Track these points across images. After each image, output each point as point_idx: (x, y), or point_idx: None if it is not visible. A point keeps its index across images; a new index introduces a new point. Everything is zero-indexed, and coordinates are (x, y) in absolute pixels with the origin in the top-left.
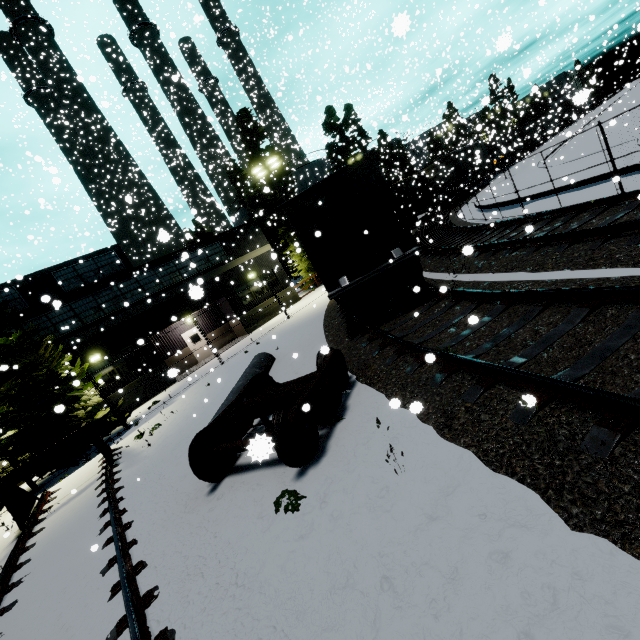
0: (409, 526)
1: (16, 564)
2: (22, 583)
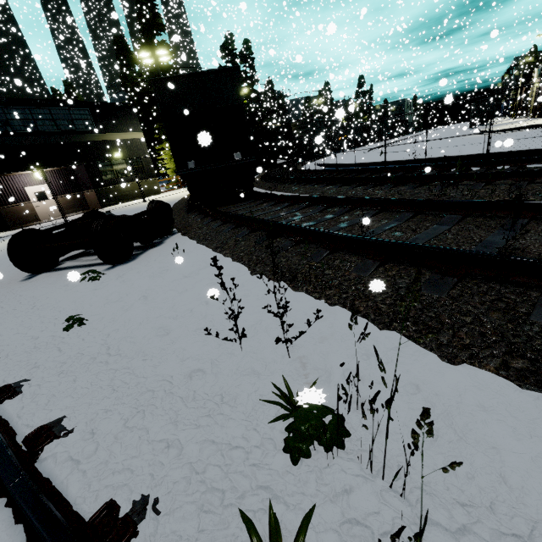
0: (171, 280)
1: None
2: None
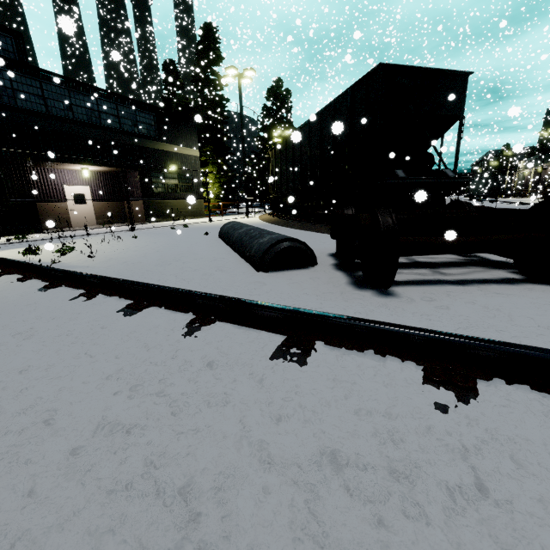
0: None
1: None
2: None
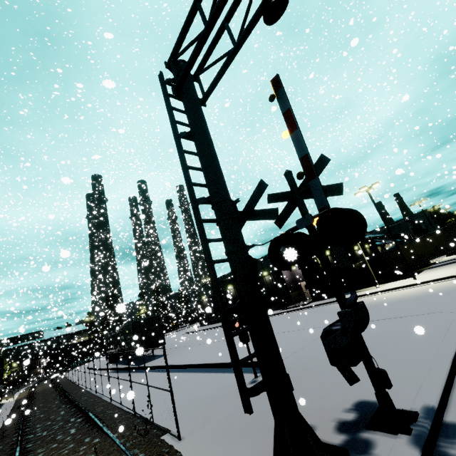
0: None
1: None
2: None
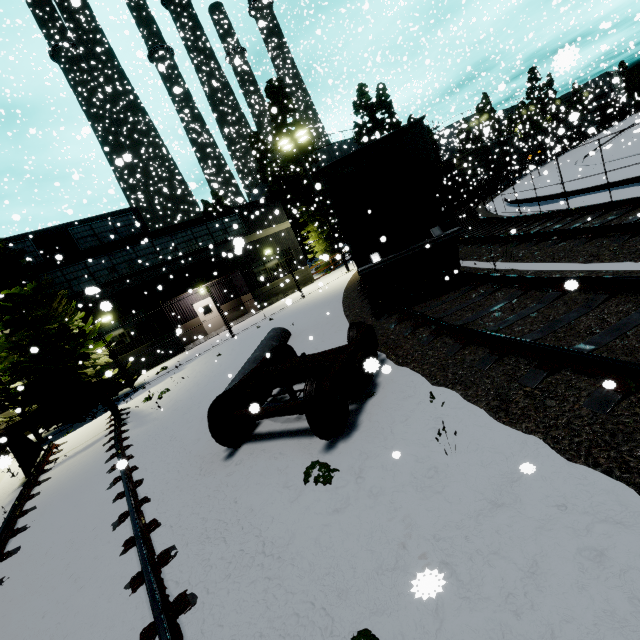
0: (468, 510)
1: (21, 510)
2: (27, 529)
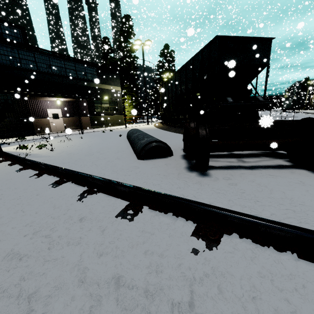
0: None
1: None
2: None
